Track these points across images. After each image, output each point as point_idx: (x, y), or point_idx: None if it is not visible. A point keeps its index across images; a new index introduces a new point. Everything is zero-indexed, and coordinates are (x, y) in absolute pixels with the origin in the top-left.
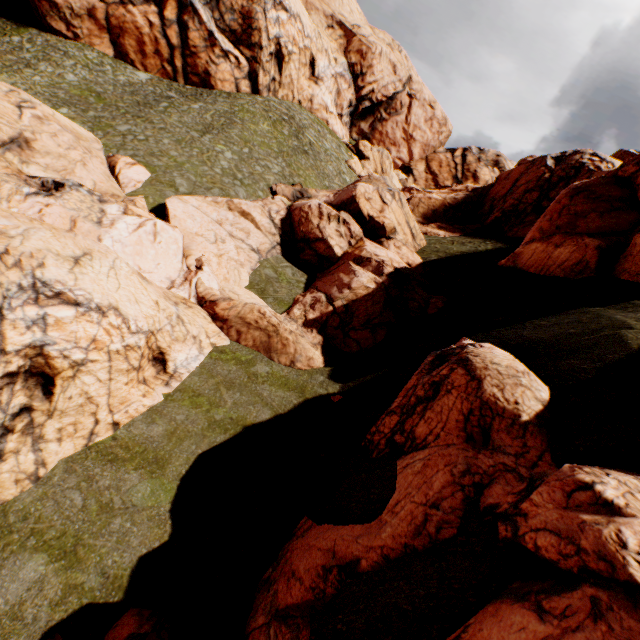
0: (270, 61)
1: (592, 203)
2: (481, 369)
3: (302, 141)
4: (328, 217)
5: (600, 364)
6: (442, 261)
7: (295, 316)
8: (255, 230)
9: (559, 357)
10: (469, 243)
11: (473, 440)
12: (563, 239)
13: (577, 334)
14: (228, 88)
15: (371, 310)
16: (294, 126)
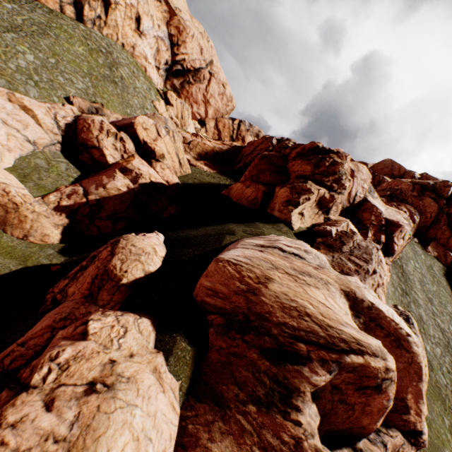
0: (97, 1)
1: (268, 166)
2: (120, 248)
3: (114, 73)
4: (107, 132)
5: (199, 252)
6: (194, 185)
7: (49, 201)
8: (35, 125)
9: (187, 247)
10: (218, 178)
11: (93, 297)
12: (251, 183)
13: (212, 236)
14: (52, 5)
15: (118, 207)
16: (110, 59)
